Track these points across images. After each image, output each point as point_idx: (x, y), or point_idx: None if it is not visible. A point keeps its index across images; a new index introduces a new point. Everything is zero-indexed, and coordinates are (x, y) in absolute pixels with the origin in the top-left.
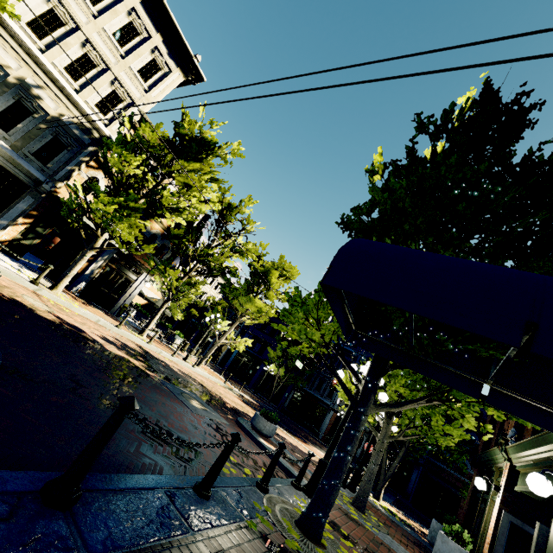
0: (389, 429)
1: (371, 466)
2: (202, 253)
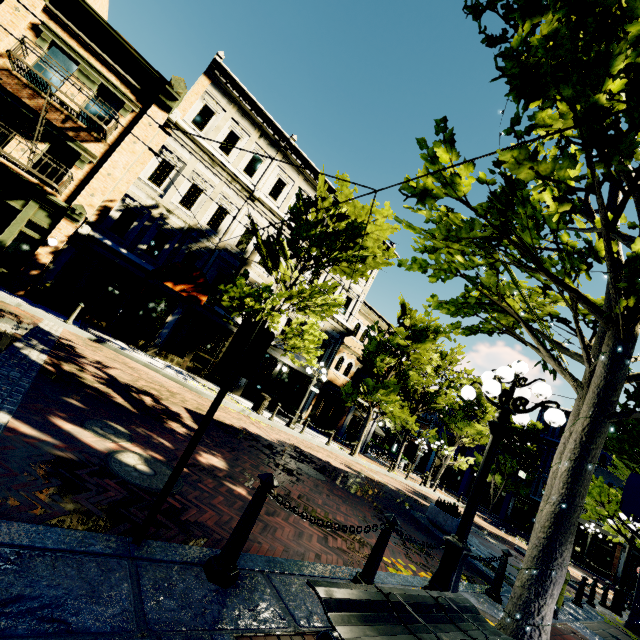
0: None
1: None
2: (420, 391)
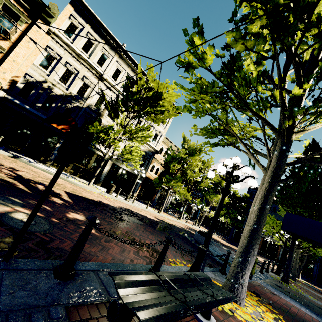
0: (299, 251)
1: (294, 264)
2: (192, 181)
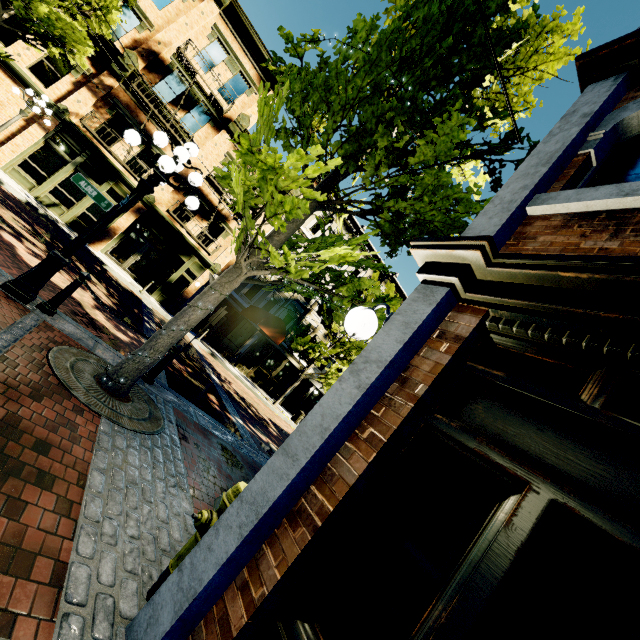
0: None
1: None
2: None
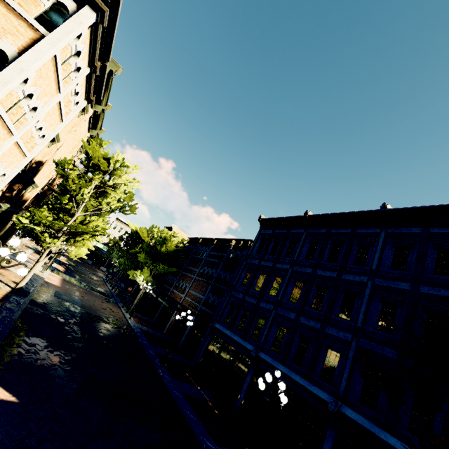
0: None
1: None
2: None
